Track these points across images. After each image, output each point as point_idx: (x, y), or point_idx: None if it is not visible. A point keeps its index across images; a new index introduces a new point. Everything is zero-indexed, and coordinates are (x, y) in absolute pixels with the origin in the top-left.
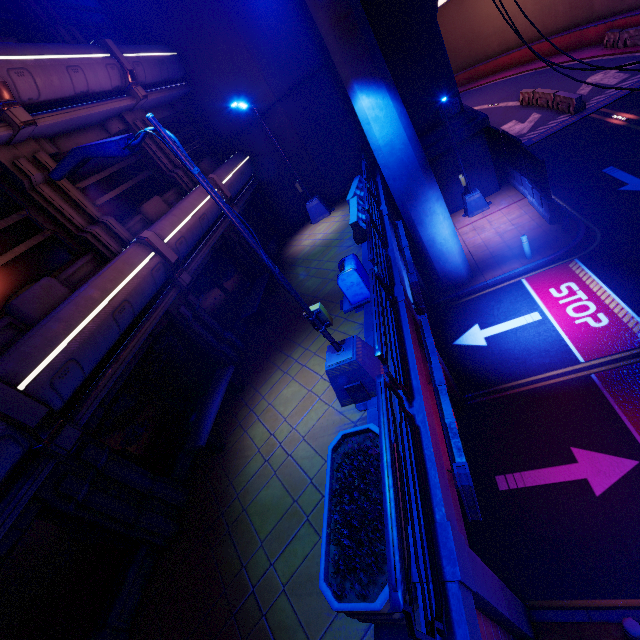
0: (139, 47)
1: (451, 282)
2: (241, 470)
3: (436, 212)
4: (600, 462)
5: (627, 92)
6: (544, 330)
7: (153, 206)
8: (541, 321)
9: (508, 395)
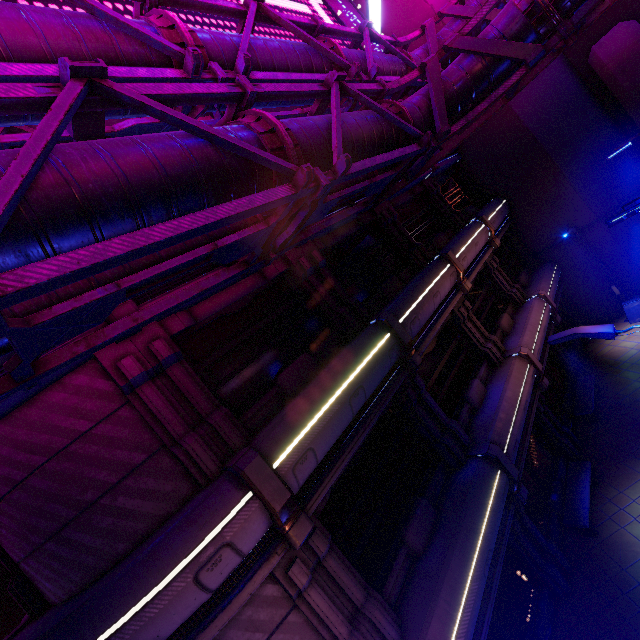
0: (490, 209)
1: None
2: (633, 562)
3: None
4: None
5: None
6: None
7: (506, 321)
8: None
9: None
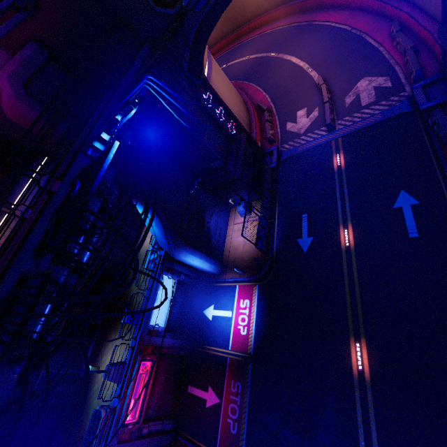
0: (22, 184)
1: (212, 274)
2: (93, 386)
3: (187, 260)
4: (212, 396)
5: (358, 128)
6: (228, 324)
7: None
8: (230, 318)
9: (205, 352)
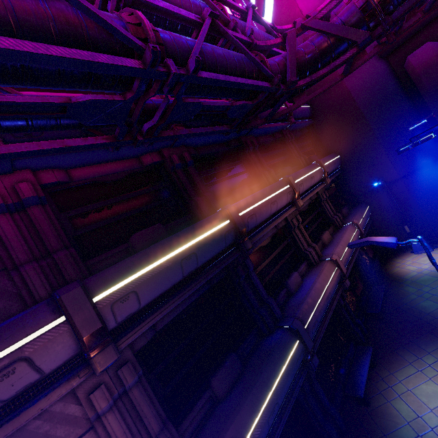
0: (327, 158)
1: None
2: (393, 430)
3: None
4: None
5: None
6: None
7: (326, 236)
8: None
9: None
